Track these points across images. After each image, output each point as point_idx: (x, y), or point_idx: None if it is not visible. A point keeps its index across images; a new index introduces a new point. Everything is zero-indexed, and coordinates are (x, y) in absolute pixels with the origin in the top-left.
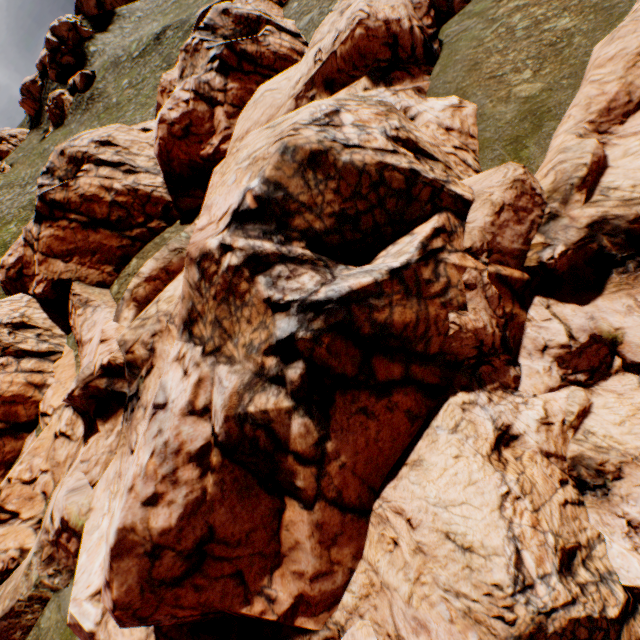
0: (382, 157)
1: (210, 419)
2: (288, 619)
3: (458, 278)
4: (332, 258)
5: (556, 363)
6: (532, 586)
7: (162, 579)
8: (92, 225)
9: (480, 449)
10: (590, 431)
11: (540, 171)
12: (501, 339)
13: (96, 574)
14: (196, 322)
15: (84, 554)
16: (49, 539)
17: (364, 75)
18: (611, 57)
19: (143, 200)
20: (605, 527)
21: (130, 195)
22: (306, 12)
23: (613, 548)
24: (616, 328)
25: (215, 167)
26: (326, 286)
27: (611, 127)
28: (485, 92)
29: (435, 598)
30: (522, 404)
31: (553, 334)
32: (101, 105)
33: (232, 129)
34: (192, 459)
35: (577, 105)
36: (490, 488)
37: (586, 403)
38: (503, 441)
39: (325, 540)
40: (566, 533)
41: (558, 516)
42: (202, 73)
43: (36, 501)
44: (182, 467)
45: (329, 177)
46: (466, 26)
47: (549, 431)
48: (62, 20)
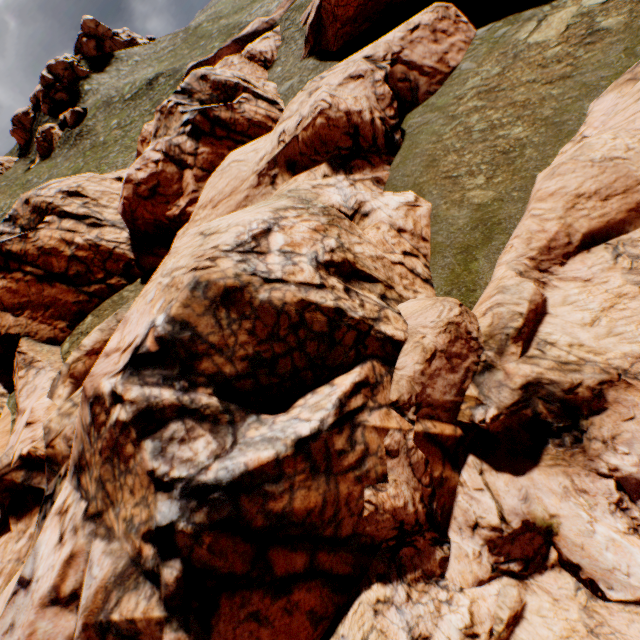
0: (306, 293)
1: (77, 608)
2: None
3: (379, 442)
4: (244, 405)
5: (487, 547)
6: None
7: None
8: (48, 278)
9: None
10: None
11: (480, 305)
12: (427, 513)
13: None
14: (84, 471)
15: None
16: None
17: (325, 161)
18: (552, 192)
19: (104, 256)
20: None
21: (91, 250)
22: (288, 78)
23: None
24: (551, 514)
25: (181, 227)
26: (220, 460)
27: (552, 266)
28: (440, 192)
29: None
30: (445, 603)
31: (485, 510)
32: (88, 142)
33: (200, 192)
34: None
35: (519, 236)
36: None
37: (518, 606)
38: None
39: None
40: None
41: None
42: (175, 135)
43: None
44: None
45: (244, 316)
46: (428, 119)
47: None
48: (59, 59)
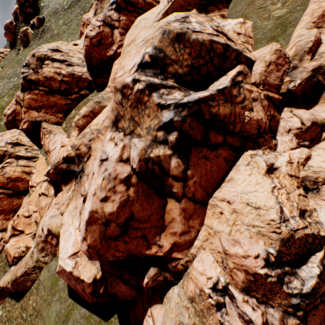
0: (211, 37)
1: (129, 164)
2: (168, 254)
3: (249, 96)
4: (187, 88)
5: (295, 137)
6: (288, 220)
7: (110, 236)
8: (51, 93)
9: (260, 172)
10: (310, 166)
11: (287, 48)
12: (269, 126)
13: (70, 248)
14: (120, 121)
15: (62, 241)
16: (41, 240)
17: (194, 8)
18: None
19: (77, 79)
20: (317, 206)
21: (70, 77)
22: None
23: (321, 213)
24: (324, 118)
25: (114, 62)
26: (187, 97)
27: (323, 24)
28: (257, 15)
29: (242, 230)
30: (278, 155)
31: (293, 123)
32: (48, 35)
33: (123, 41)
34: (122, 182)
35: (307, 14)
36: (267, 185)
37: (309, 154)
38: (270, 171)
39: (186, 217)
40: (301, 204)
41: (297, 198)
42: (106, 11)
43: (32, 225)
44: (117, 185)
45: (186, 47)
46: None
47: (291, 166)
48: None
